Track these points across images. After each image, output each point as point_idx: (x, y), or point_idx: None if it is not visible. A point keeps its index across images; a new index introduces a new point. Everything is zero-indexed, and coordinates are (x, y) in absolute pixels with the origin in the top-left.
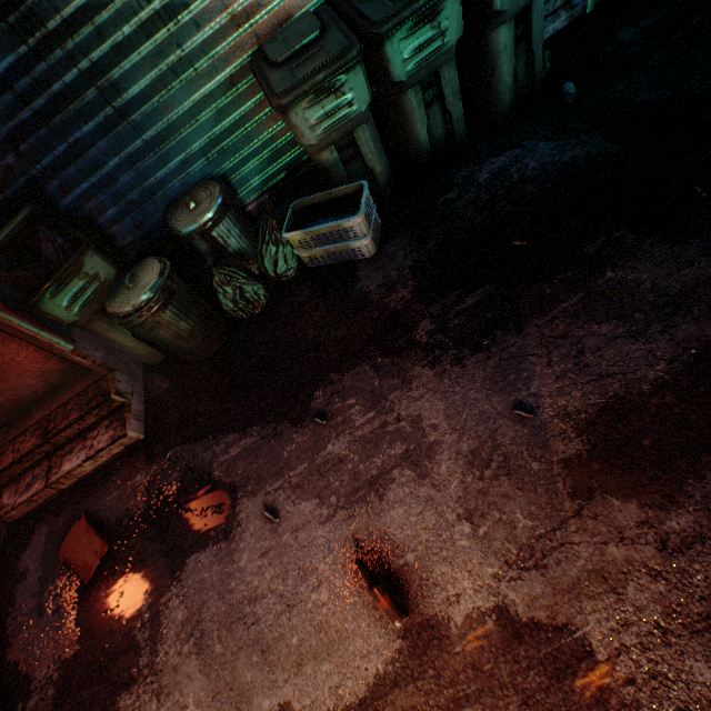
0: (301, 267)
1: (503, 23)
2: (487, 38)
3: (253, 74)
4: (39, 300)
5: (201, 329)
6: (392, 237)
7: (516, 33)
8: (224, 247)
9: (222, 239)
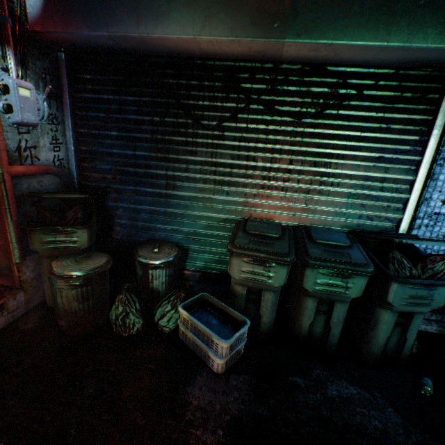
0: (176, 330)
1: (390, 310)
2: (376, 307)
3: (235, 226)
4: (35, 229)
5: (83, 314)
6: (241, 371)
7: (397, 319)
8: (150, 281)
9: (152, 276)
